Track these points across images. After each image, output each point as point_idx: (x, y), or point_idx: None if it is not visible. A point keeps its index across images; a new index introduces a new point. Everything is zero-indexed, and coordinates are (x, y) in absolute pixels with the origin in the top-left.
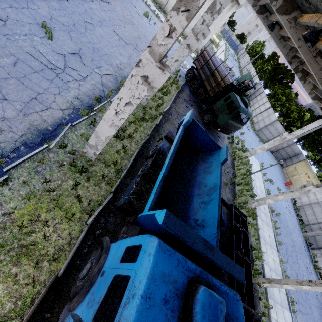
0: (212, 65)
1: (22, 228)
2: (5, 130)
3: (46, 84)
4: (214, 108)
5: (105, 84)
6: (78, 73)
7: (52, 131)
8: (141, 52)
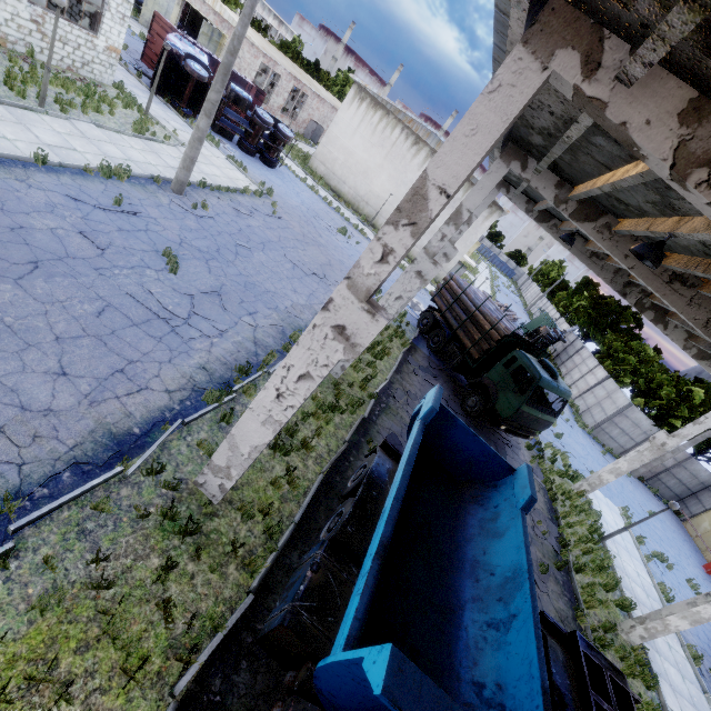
0: (469, 303)
1: (1, 703)
2: (43, 435)
3: (149, 345)
4: (485, 382)
5: (262, 342)
6: (212, 324)
7: (139, 435)
8: (333, 285)
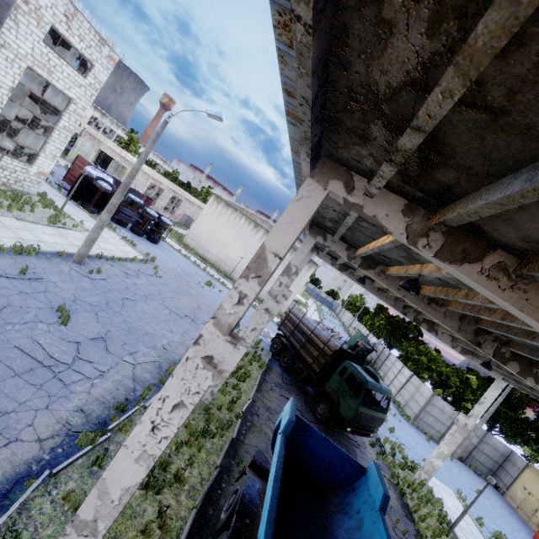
0: (305, 328)
1: None
2: None
3: (27, 394)
4: (328, 390)
5: (140, 378)
6: (94, 367)
7: None
8: (202, 324)
